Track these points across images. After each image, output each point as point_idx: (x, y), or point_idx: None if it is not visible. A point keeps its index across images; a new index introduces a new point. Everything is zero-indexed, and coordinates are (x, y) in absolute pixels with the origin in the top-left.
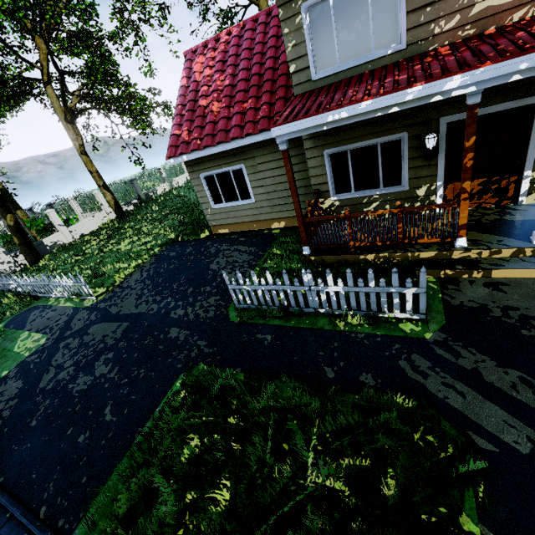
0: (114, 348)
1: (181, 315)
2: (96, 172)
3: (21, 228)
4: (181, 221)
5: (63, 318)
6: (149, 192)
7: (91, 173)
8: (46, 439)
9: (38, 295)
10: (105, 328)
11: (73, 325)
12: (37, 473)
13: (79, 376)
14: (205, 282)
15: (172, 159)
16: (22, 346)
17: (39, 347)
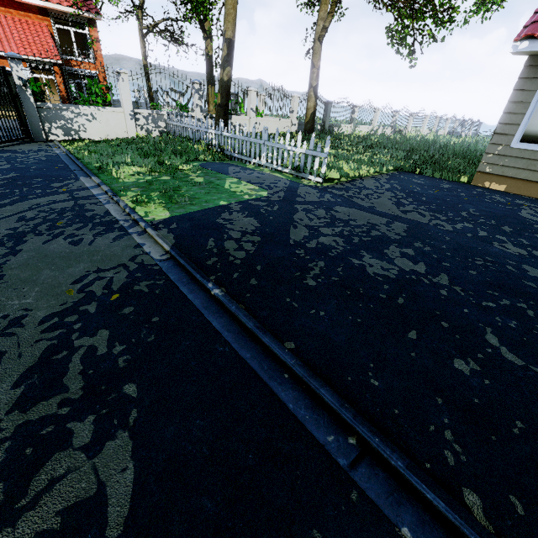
0: (409, 245)
1: (525, 254)
2: (318, 68)
3: (229, 89)
4: (407, 156)
5: (280, 183)
6: (333, 125)
7: (313, 67)
8: (358, 321)
9: (234, 155)
10: (365, 216)
11: (303, 195)
12: (380, 380)
13: (364, 254)
14: (533, 228)
15: (527, 41)
16: (236, 188)
17: (262, 196)
